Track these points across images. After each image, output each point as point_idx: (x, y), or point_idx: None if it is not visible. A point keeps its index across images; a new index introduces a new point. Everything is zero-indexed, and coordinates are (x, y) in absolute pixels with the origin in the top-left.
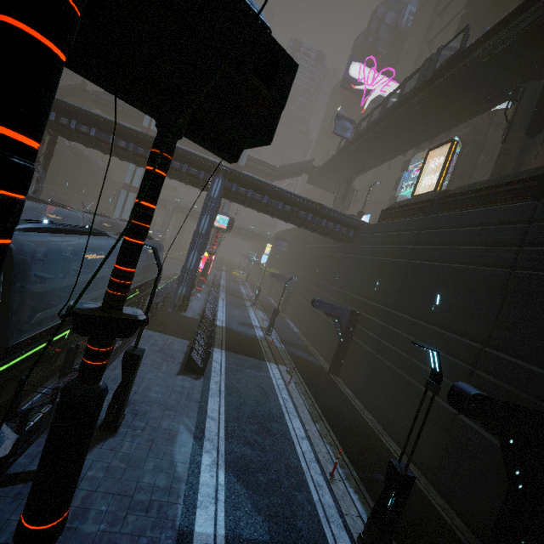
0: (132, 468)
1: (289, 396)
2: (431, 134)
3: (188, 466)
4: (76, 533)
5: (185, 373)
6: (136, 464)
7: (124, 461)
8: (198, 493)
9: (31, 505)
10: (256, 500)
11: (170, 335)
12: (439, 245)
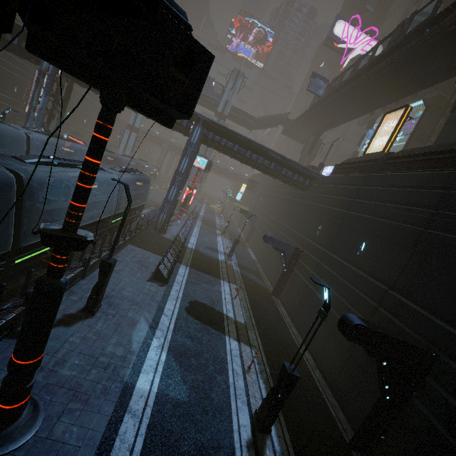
0: (100, 340)
1: (232, 308)
2: (395, 97)
3: (141, 345)
4: (56, 374)
5: (154, 281)
6: (104, 338)
7: (96, 335)
8: (144, 363)
9: (17, 348)
10: (185, 375)
11: (148, 251)
12: (374, 200)
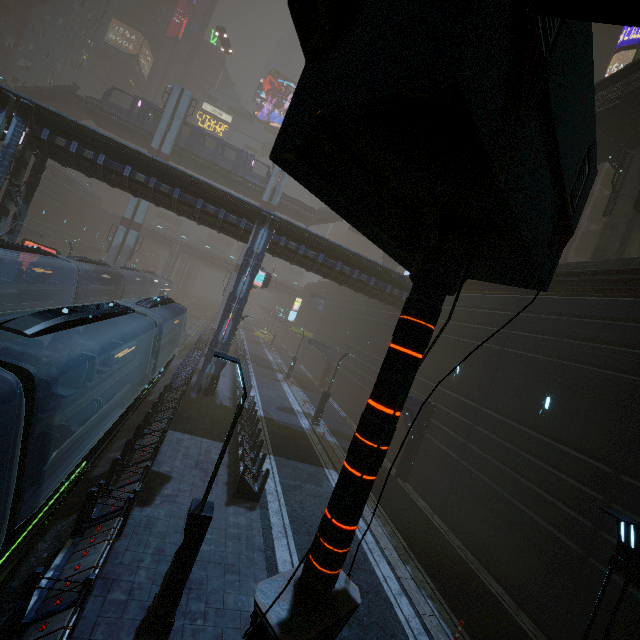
0: None
1: (364, 522)
2: None
3: None
4: None
5: (236, 501)
6: None
7: None
8: None
9: None
10: None
11: (203, 437)
12: (544, 334)
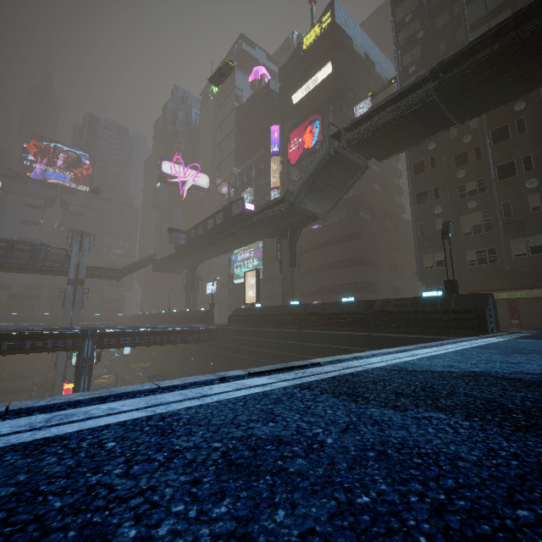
0: None
1: None
2: (242, 245)
3: None
4: None
5: None
6: None
7: None
8: None
9: None
10: None
11: None
12: (269, 349)
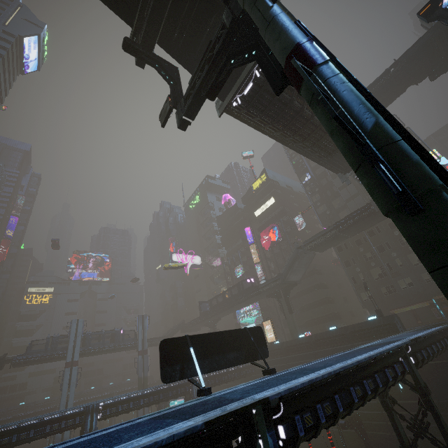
0: None
1: None
2: (249, 304)
3: None
4: None
5: None
6: None
7: None
8: None
9: None
10: None
11: None
12: None
